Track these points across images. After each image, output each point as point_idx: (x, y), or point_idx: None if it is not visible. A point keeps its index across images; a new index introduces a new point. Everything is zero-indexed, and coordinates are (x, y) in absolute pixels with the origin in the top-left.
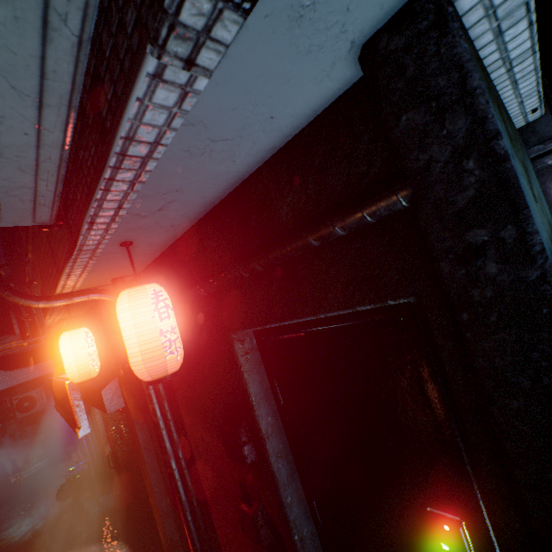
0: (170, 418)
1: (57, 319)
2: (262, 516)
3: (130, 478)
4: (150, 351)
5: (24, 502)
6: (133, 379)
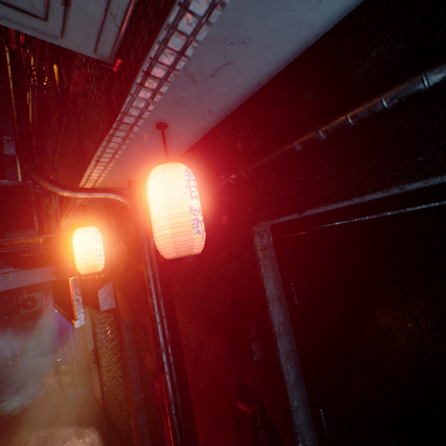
0: (164, 315)
1: (69, 224)
2: (261, 417)
3: (108, 372)
4: (178, 226)
5: (17, 382)
6: (128, 282)
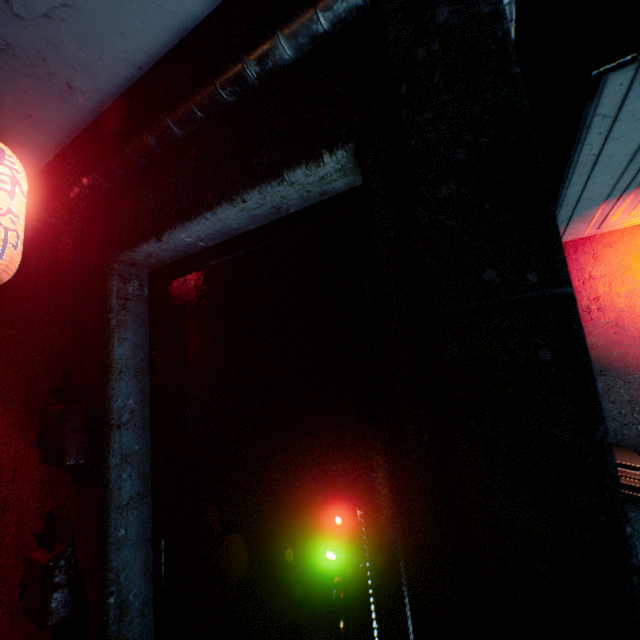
0: None
1: None
2: (66, 569)
3: None
4: None
5: None
6: None
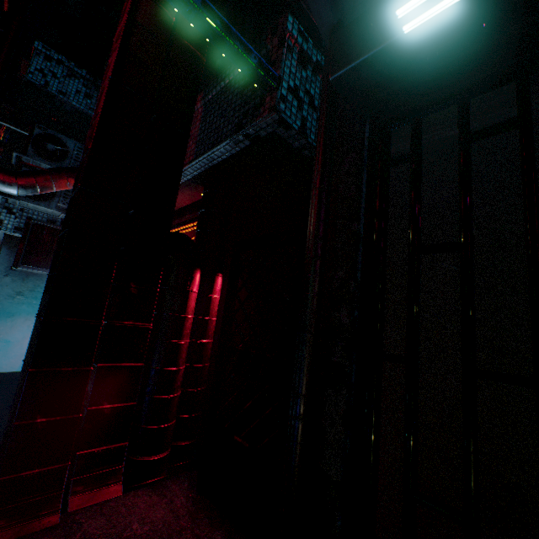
0: None
1: None
2: None
3: None
4: None
5: None
6: None
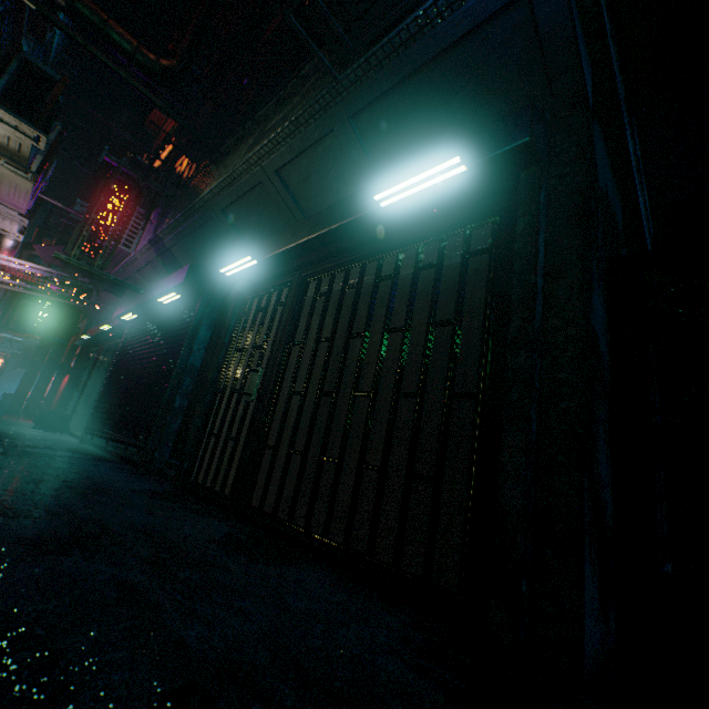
0: None
1: None
2: None
3: None
4: None
5: None
6: None
